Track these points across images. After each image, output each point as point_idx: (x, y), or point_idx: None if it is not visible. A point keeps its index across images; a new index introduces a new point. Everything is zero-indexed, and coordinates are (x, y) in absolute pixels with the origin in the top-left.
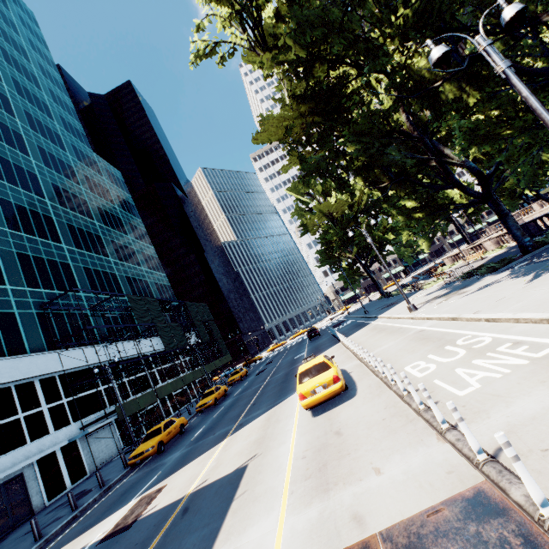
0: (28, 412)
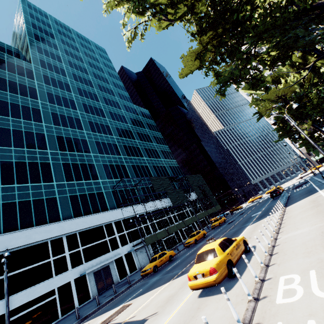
0: (110, 237)
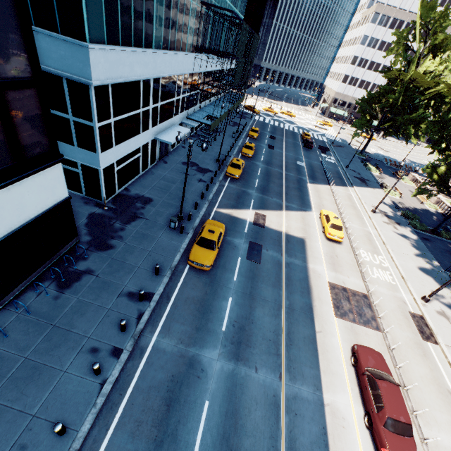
0: (177, 97)
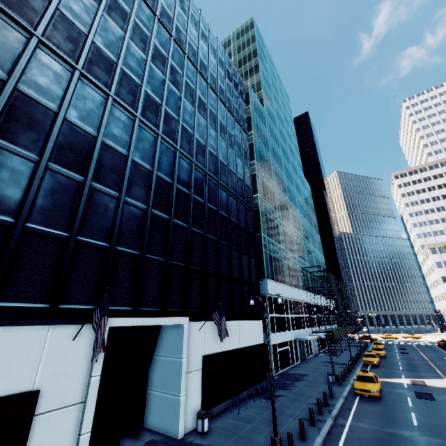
0: (302, 315)
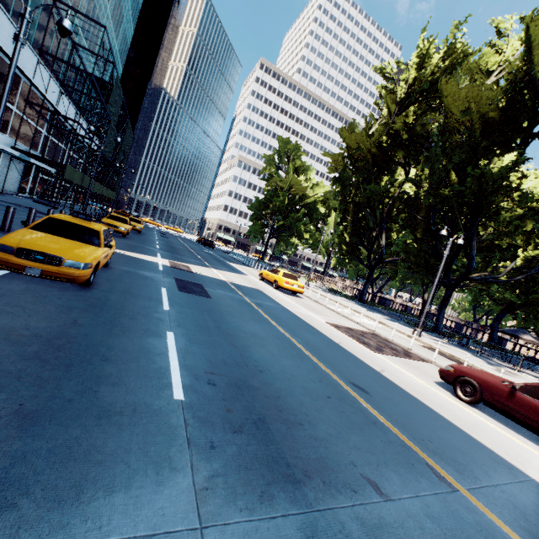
0: None
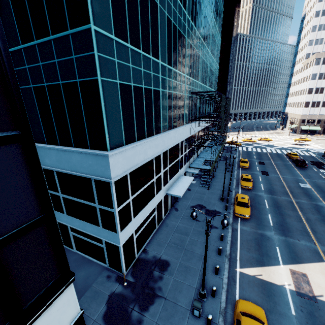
0: (181, 156)
